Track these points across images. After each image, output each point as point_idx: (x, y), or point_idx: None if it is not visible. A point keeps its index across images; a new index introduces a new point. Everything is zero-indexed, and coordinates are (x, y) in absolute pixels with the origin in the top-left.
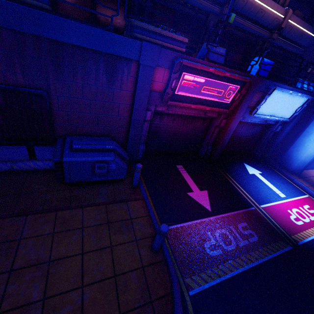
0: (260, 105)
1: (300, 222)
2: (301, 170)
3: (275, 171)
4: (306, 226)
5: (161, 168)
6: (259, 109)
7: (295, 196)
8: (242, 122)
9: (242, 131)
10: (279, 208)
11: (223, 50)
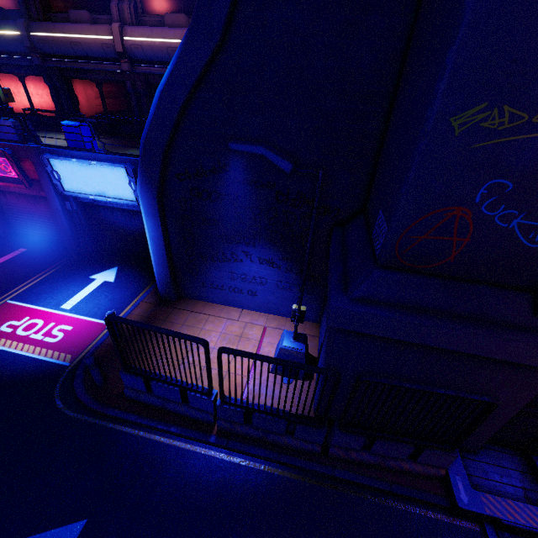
0: (55, 180)
1: (7, 329)
2: (167, 293)
3: (143, 288)
4: (5, 335)
5: (3, 246)
6: (60, 184)
7: (83, 315)
8: (106, 207)
9: (119, 221)
10: (24, 311)
11: (10, 123)
